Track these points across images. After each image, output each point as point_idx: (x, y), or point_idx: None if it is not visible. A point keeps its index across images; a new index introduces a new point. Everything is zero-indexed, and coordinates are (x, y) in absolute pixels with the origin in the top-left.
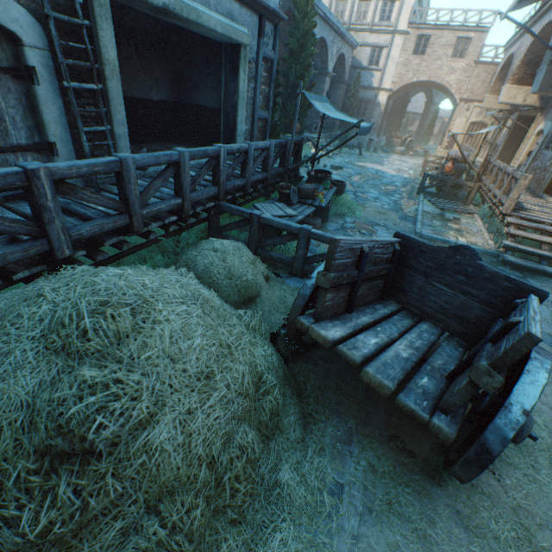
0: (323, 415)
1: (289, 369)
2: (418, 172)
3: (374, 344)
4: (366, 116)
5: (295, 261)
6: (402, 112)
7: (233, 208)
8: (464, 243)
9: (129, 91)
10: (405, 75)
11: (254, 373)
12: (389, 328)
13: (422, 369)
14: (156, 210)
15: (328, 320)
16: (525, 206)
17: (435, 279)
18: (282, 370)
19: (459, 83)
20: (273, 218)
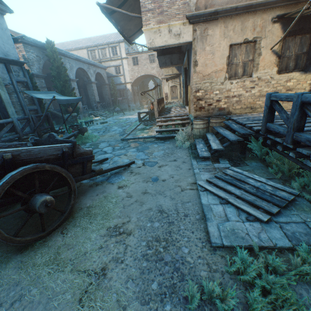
0: None
1: None
2: None
3: None
4: (125, 96)
5: None
6: (144, 90)
7: None
8: (142, 136)
9: None
10: (134, 74)
11: None
12: None
13: None
14: None
15: None
16: (171, 112)
17: None
18: None
19: (158, 72)
20: None
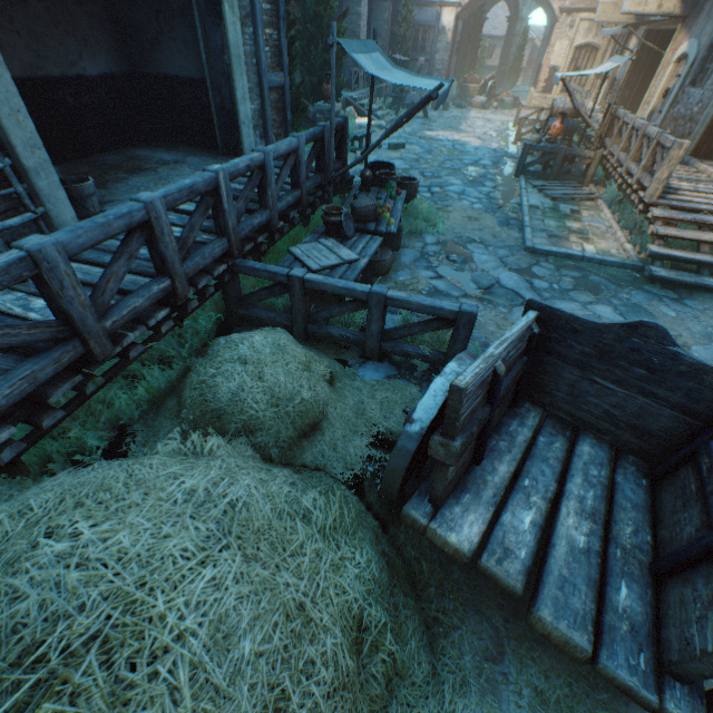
0: (454, 615)
1: (391, 540)
2: (510, 136)
3: (531, 528)
4: (426, 51)
5: (368, 340)
6: (477, 39)
7: (258, 269)
8: (594, 255)
9: (41, 67)
10: None
11: (348, 624)
12: (540, 473)
13: (611, 563)
14: (128, 312)
15: (452, 498)
16: (672, 184)
17: (597, 373)
18: (385, 567)
19: None
20: (325, 279)
